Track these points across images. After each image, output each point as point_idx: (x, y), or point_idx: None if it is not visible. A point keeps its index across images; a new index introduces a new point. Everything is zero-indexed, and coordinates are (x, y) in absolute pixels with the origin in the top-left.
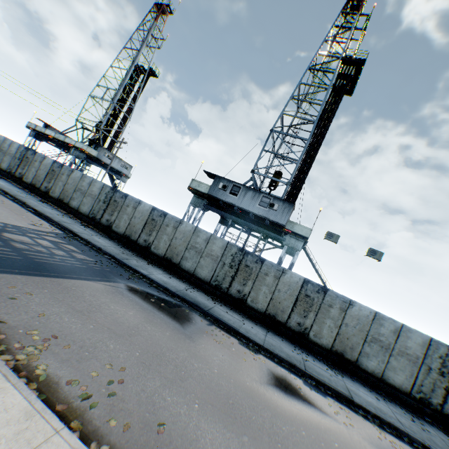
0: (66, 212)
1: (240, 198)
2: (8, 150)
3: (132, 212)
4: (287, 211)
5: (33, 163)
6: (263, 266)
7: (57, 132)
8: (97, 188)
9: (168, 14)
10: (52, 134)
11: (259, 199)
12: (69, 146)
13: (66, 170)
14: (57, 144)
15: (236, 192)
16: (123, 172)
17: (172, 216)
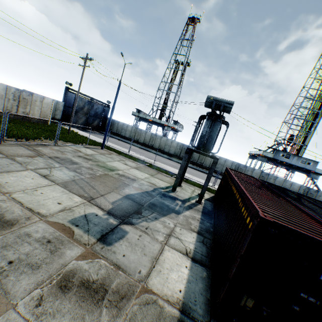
0: (215, 173)
1: (290, 160)
2: (171, 144)
3: (251, 173)
4: (315, 165)
5: None
6: (317, 193)
7: (153, 118)
8: (229, 163)
9: (197, 23)
10: (151, 119)
11: (300, 160)
12: (163, 125)
13: None
14: (149, 122)
15: (287, 157)
16: (181, 131)
17: (271, 175)
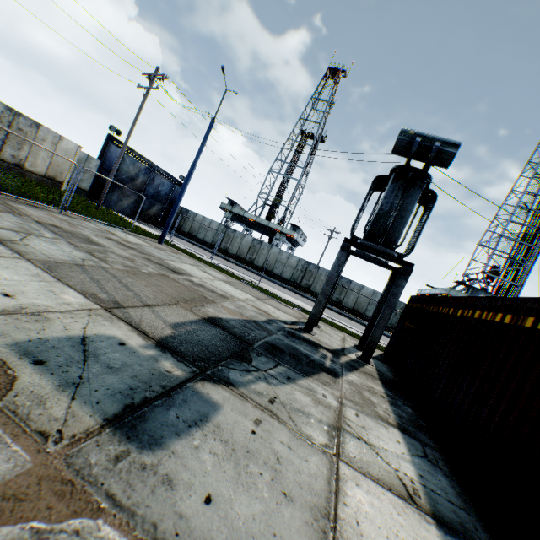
0: (364, 321)
1: None
2: (286, 262)
3: None
4: None
5: (317, 276)
6: None
7: (257, 216)
8: None
9: (341, 77)
10: (253, 218)
11: None
12: (274, 231)
13: (355, 285)
14: (249, 223)
15: None
16: (301, 245)
17: None
